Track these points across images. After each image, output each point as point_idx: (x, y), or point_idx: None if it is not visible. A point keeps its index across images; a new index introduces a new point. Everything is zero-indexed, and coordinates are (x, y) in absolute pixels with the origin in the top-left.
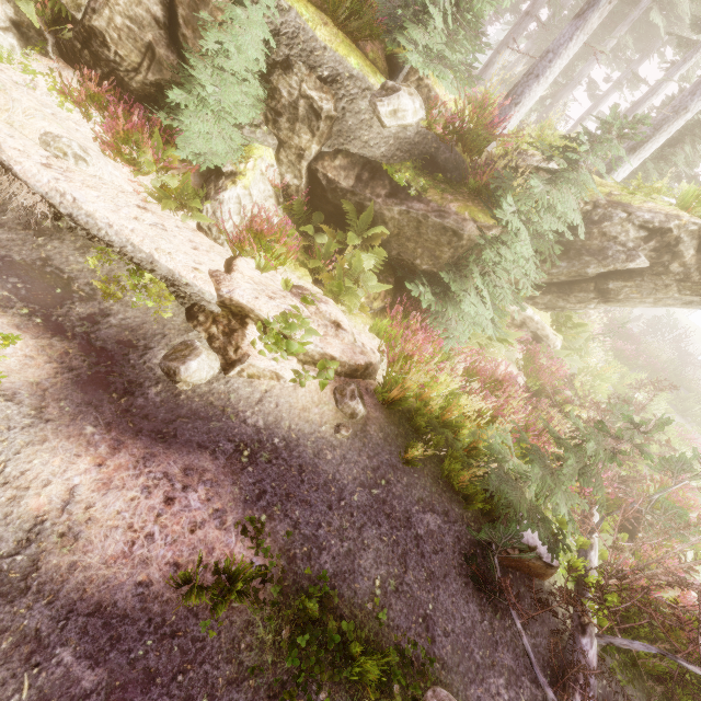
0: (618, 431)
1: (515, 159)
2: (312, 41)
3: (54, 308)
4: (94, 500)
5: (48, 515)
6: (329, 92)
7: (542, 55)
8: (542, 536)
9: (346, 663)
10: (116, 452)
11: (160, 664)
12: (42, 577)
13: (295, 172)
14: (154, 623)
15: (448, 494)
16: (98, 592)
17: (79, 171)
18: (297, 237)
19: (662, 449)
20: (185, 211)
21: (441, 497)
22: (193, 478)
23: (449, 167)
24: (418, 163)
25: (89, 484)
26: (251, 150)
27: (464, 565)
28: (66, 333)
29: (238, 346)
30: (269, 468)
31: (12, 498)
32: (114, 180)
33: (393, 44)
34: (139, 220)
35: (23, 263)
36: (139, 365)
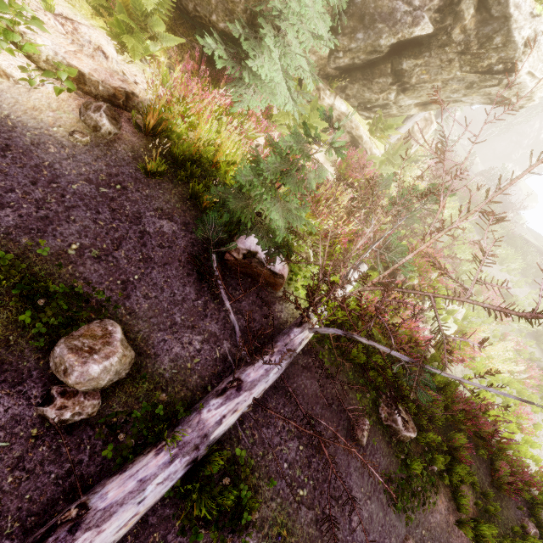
0: (316, 130)
1: None
2: None
3: None
4: None
5: None
6: None
7: None
8: (263, 243)
9: None
10: None
11: None
12: None
13: None
14: None
15: (194, 213)
16: None
17: None
18: None
19: (451, 251)
20: None
21: (185, 213)
22: None
23: None
24: None
25: None
26: None
27: (193, 263)
28: None
29: None
30: None
31: None
32: None
33: None
34: None
35: None
36: None
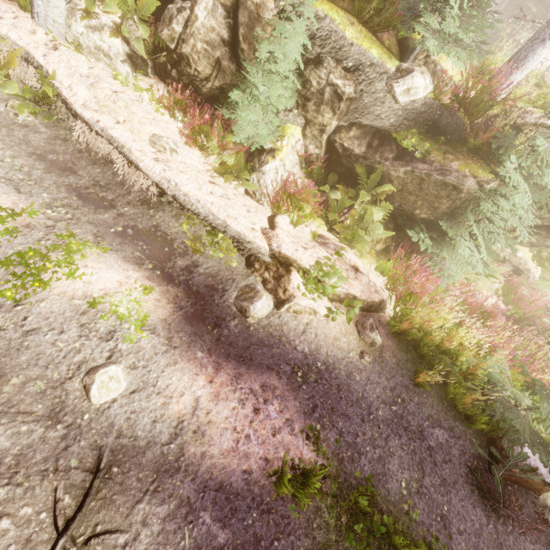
0: None
1: (513, 117)
2: (341, 40)
3: (165, 262)
4: (211, 407)
5: (185, 417)
6: (351, 79)
7: (549, 20)
8: (544, 459)
9: (389, 549)
10: (218, 372)
11: (262, 531)
12: (186, 461)
13: (316, 143)
14: (256, 501)
15: (452, 413)
16: (220, 474)
17: (173, 160)
18: (314, 193)
19: None
20: (236, 181)
21: (447, 415)
22: (268, 393)
23: (450, 129)
24: (422, 129)
25: (206, 396)
26: (284, 130)
27: (469, 475)
28: (174, 281)
29: (285, 288)
30: (317, 386)
31: (163, 404)
32: (192, 163)
33: (408, 31)
34: (213, 194)
35: (144, 230)
36: (221, 303)
